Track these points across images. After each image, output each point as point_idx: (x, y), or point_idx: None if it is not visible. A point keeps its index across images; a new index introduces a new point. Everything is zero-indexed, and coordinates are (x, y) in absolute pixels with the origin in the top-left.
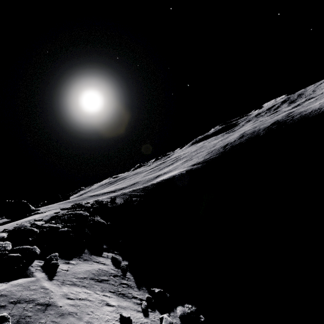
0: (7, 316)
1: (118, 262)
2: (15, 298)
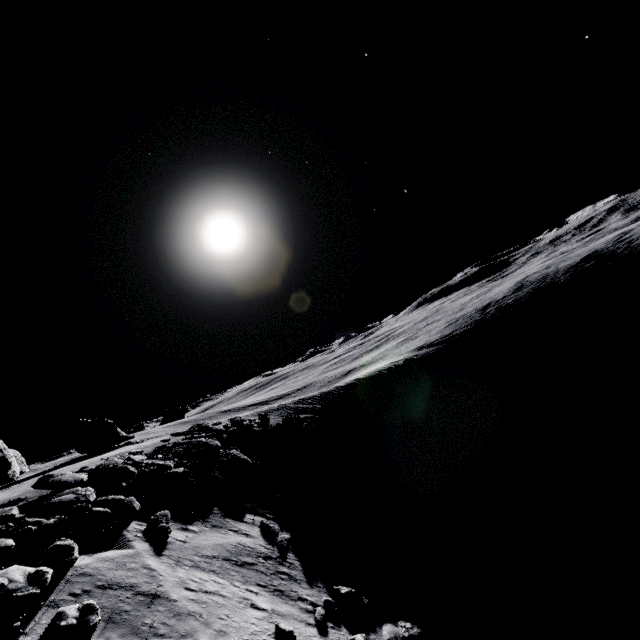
0: (95, 606)
1: (273, 534)
2: (104, 581)
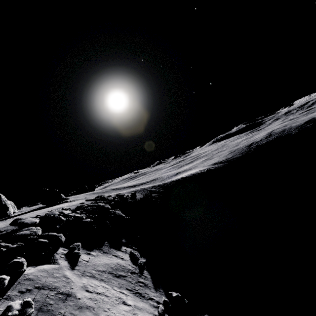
0: (31, 302)
1: (136, 259)
2: (40, 284)
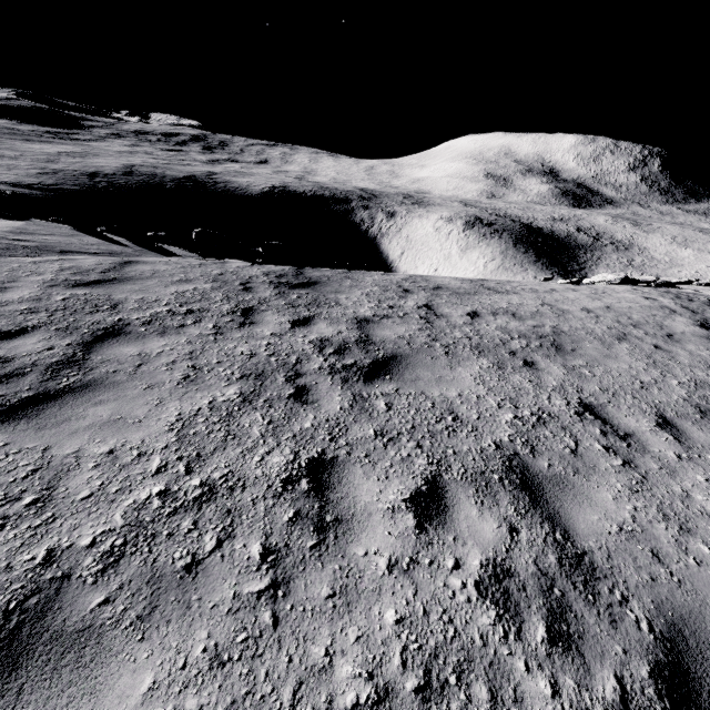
0: None
1: None
2: None
